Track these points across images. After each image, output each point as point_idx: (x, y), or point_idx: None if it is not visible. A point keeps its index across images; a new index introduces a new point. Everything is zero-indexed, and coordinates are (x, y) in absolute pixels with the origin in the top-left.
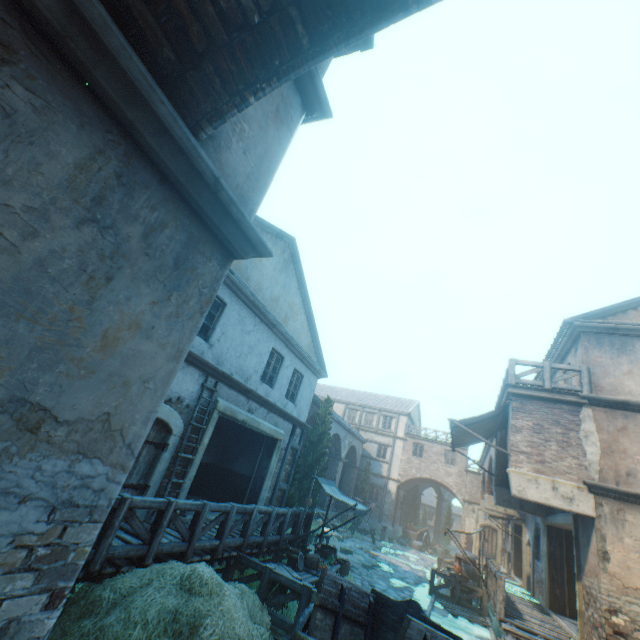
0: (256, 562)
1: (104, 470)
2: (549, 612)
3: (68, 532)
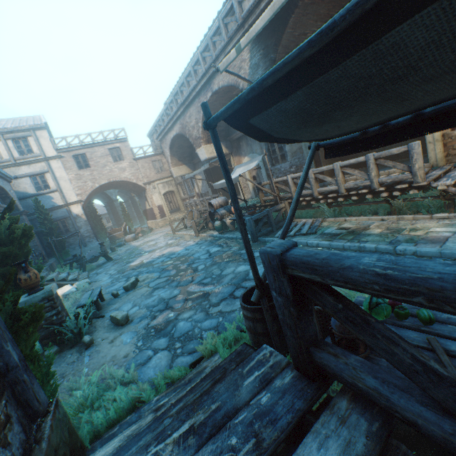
0: None
1: None
2: (327, 184)
3: None
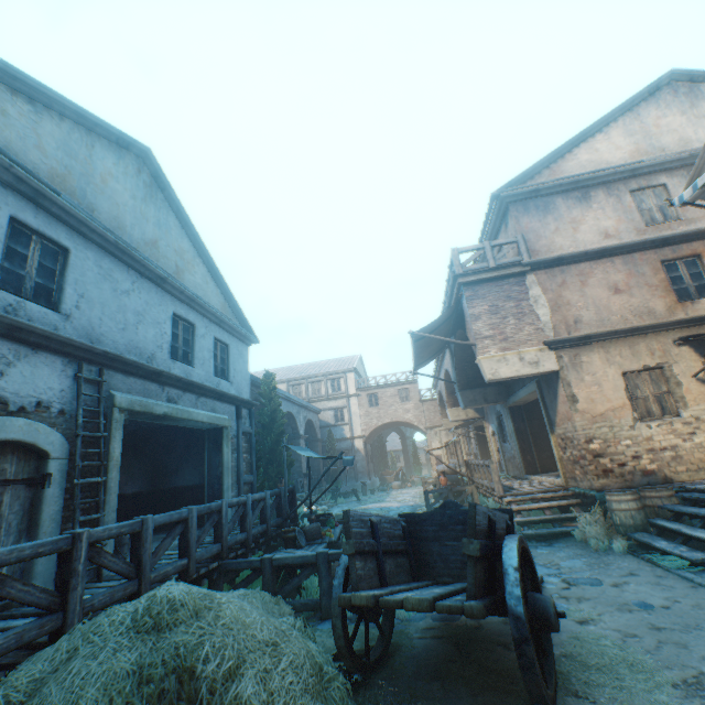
0: (248, 561)
1: None
2: (527, 477)
3: None
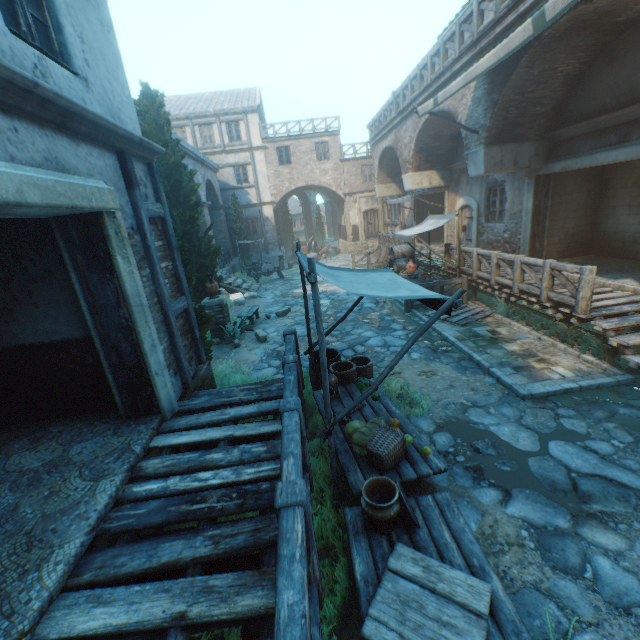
0: None
1: None
2: (535, 269)
3: None
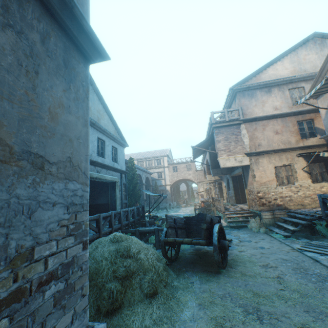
0: (130, 230)
1: (79, 186)
2: (236, 204)
3: (78, 217)
